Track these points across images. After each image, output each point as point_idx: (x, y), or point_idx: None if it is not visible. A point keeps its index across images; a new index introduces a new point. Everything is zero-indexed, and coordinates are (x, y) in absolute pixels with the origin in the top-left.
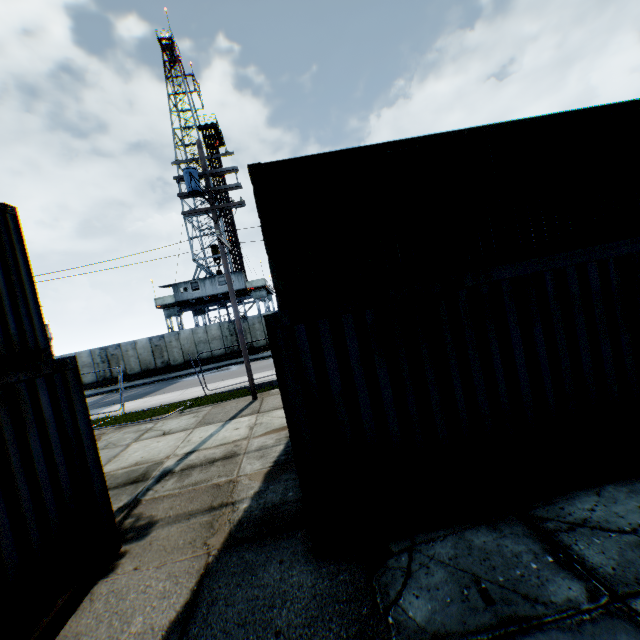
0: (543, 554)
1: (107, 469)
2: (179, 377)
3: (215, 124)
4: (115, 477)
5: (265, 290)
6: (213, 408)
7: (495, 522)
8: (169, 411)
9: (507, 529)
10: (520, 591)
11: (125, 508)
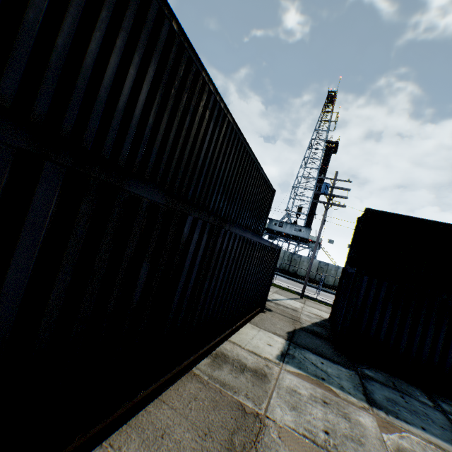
0: (424, 395)
1: None
2: None
3: (337, 142)
4: None
5: (318, 245)
6: (280, 290)
7: (410, 383)
8: None
9: (414, 386)
10: (407, 391)
11: None
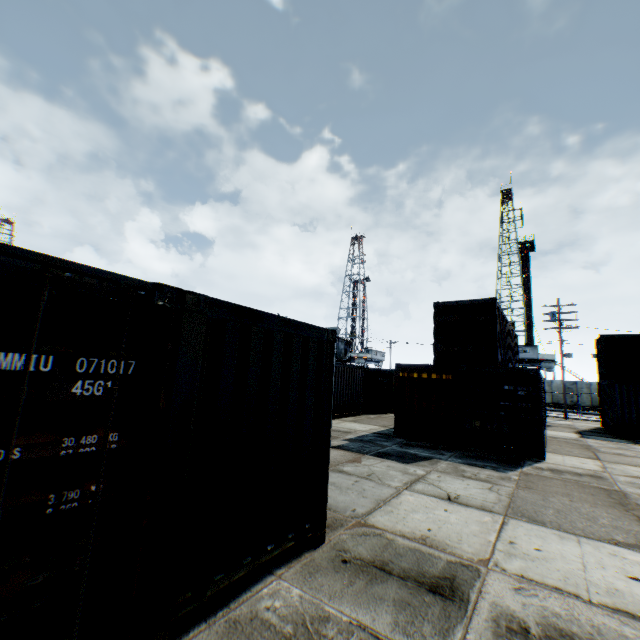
0: None
1: None
2: None
3: (532, 241)
4: None
5: (553, 363)
6: None
7: None
8: None
9: None
10: None
11: None
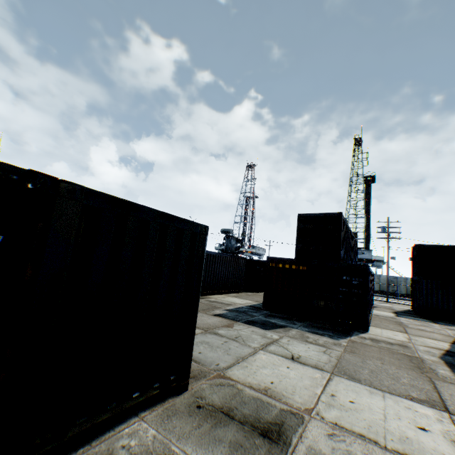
0: None
1: None
2: None
3: (373, 175)
4: None
5: (382, 263)
6: None
7: None
8: None
9: None
10: None
11: None
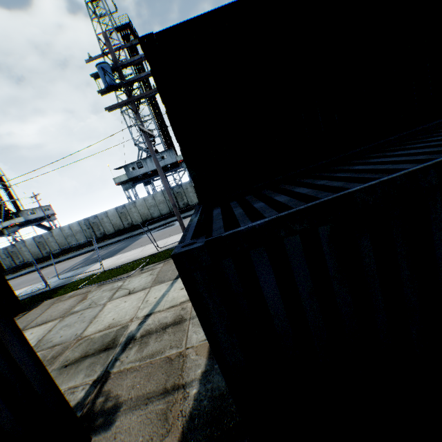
0: None
1: (88, 331)
2: (141, 234)
3: (129, 24)
4: (93, 342)
5: None
6: (164, 265)
7: None
8: (133, 268)
9: None
10: None
11: (98, 382)
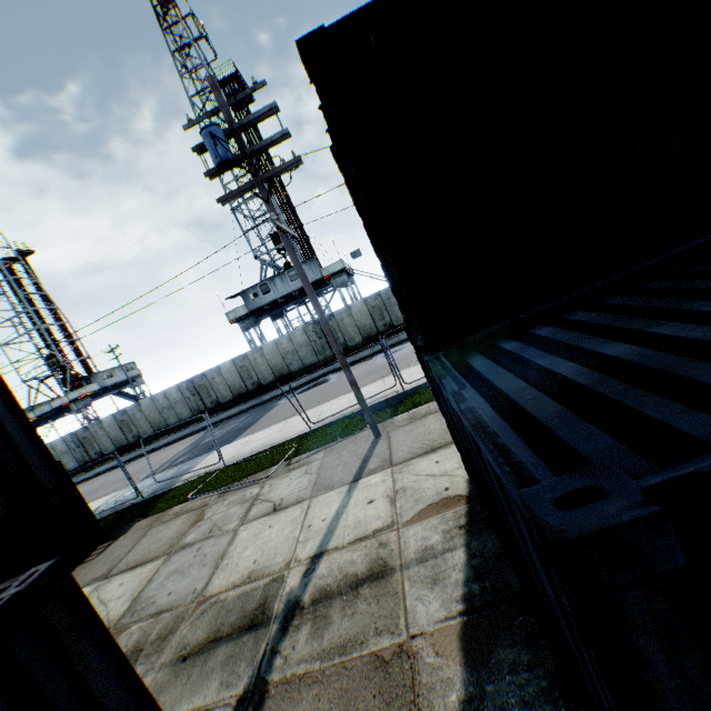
0: None
1: (214, 586)
2: (274, 399)
3: (235, 74)
4: (225, 608)
5: (345, 274)
6: (326, 455)
7: None
8: (273, 461)
9: None
10: None
11: (246, 703)
